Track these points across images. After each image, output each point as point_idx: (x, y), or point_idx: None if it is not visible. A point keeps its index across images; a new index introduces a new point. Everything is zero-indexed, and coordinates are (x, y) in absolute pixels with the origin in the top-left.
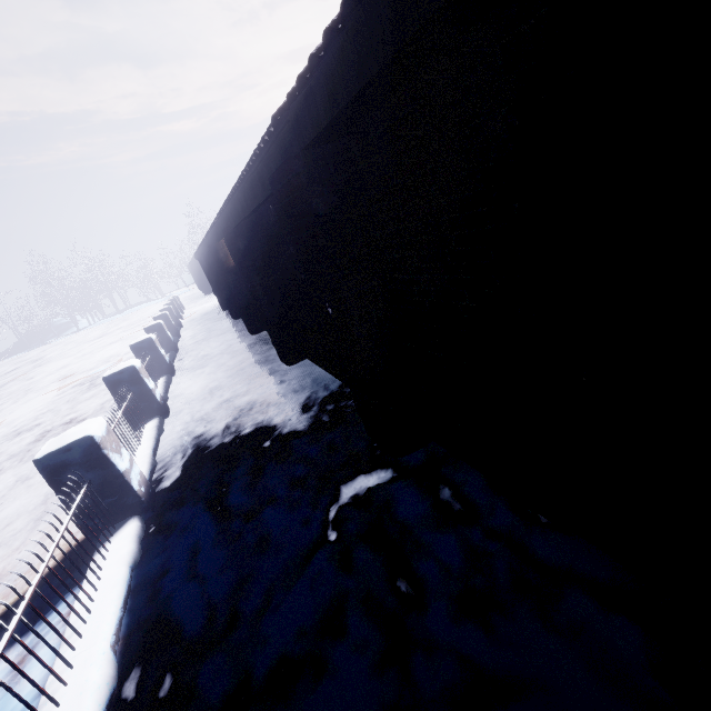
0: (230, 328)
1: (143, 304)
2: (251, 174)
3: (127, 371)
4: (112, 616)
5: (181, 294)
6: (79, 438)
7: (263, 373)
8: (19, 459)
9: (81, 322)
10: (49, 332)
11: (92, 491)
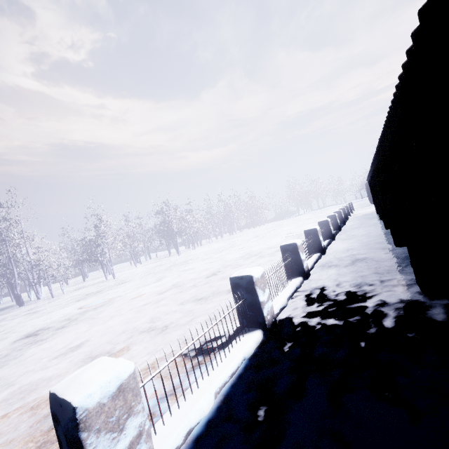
0: (375, 224)
1: (332, 206)
2: (381, 151)
3: (313, 230)
4: (289, 292)
5: (356, 202)
6: (293, 242)
7: (379, 248)
8: (270, 255)
9: (300, 211)
10: (287, 214)
11: (292, 261)
